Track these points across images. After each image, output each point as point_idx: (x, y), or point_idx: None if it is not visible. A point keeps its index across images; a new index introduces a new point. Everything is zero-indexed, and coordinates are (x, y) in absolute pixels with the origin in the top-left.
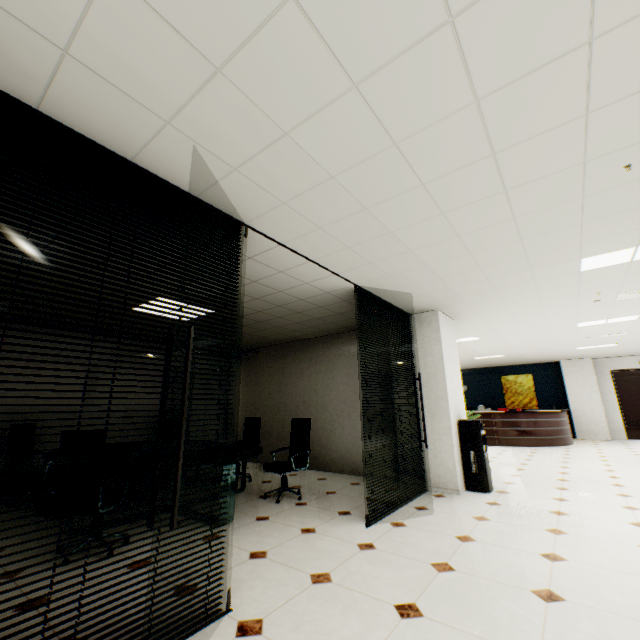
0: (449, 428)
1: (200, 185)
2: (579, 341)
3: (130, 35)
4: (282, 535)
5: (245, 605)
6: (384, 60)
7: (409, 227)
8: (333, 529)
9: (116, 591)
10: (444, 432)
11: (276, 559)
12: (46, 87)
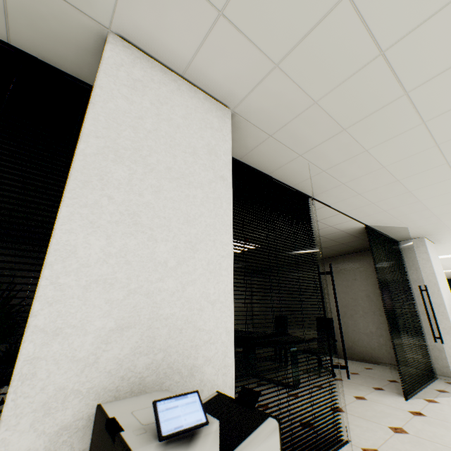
0: (450, 328)
1: (297, 181)
2: None
3: (307, 124)
4: (343, 399)
5: (356, 439)
6: (449, 108)
7: (425, 187)
8: (379, 399)
9: (300, 414)
10: (445, 331)
11: (352, 414)
12: (250, 150)
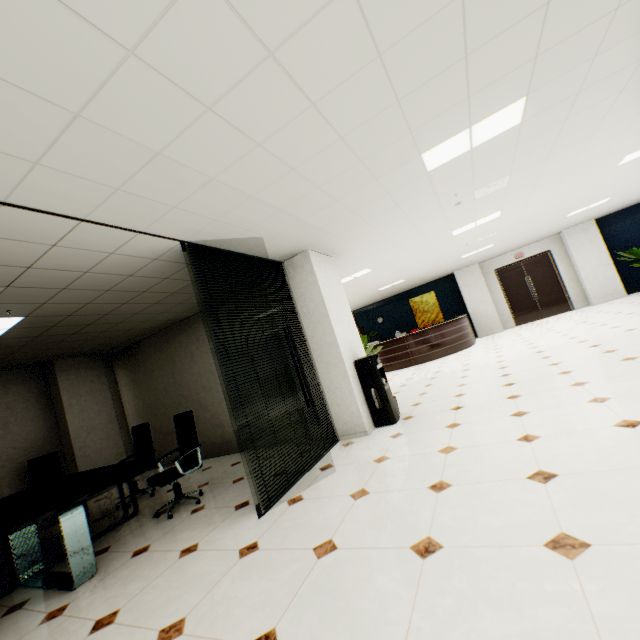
0: (345, 373)
1: None
2: (461, 250)
3: None
4: (153, 571)
5: None
6: None
7: (179, 140)
8: (220, 536)
9: None
10: (342, 378)
11: (125, 620)
12: None
